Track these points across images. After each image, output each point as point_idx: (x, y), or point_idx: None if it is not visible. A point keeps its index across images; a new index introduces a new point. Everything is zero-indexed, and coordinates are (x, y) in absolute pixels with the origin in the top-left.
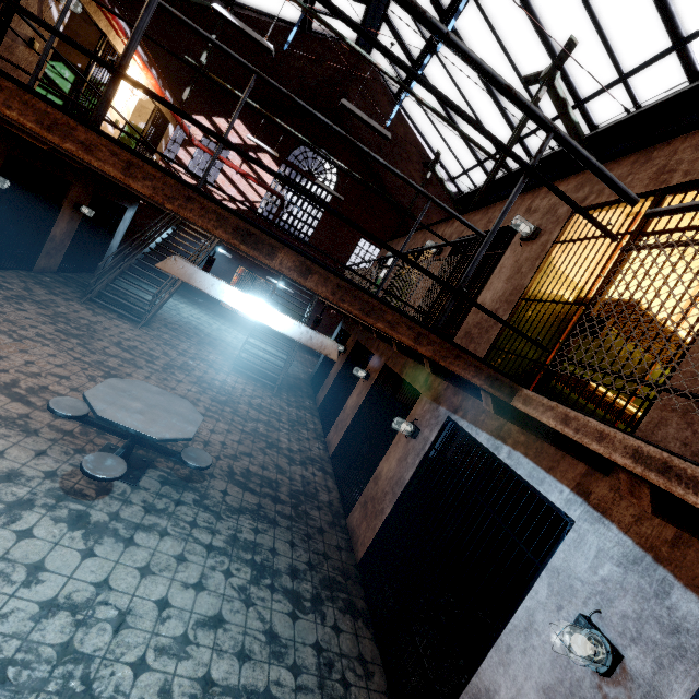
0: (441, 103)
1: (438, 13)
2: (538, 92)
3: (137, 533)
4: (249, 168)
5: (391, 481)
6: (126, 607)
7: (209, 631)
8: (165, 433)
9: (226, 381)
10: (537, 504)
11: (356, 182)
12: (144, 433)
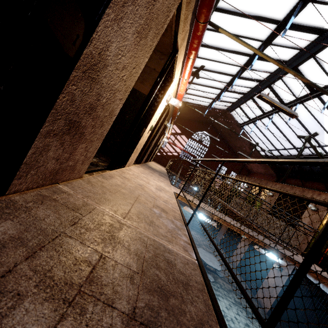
0: (260, 131)
1: (262, 112)
2: (305, 144)
3: (218, 297)
4: (177, 140)
5: (274, 285)
6: (231, 317)
7: (248, 327)
8: (218, 268)
9: (193, 234)
10: (327, 299)
11: (217, 143)
12: (216, 268)
